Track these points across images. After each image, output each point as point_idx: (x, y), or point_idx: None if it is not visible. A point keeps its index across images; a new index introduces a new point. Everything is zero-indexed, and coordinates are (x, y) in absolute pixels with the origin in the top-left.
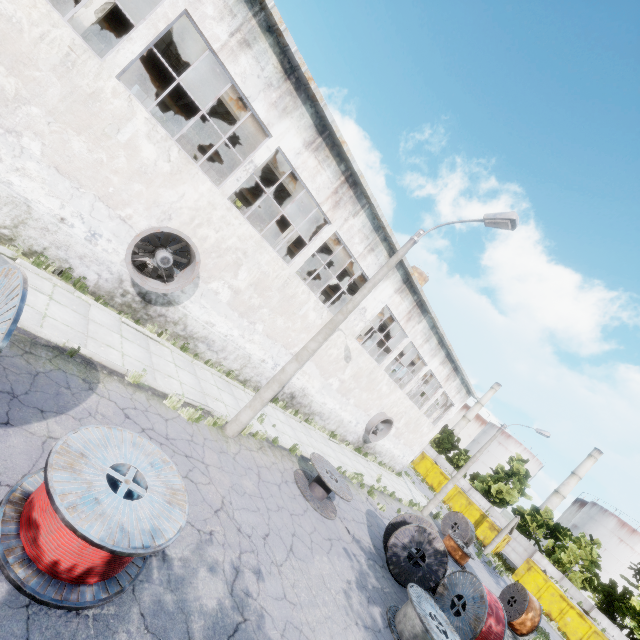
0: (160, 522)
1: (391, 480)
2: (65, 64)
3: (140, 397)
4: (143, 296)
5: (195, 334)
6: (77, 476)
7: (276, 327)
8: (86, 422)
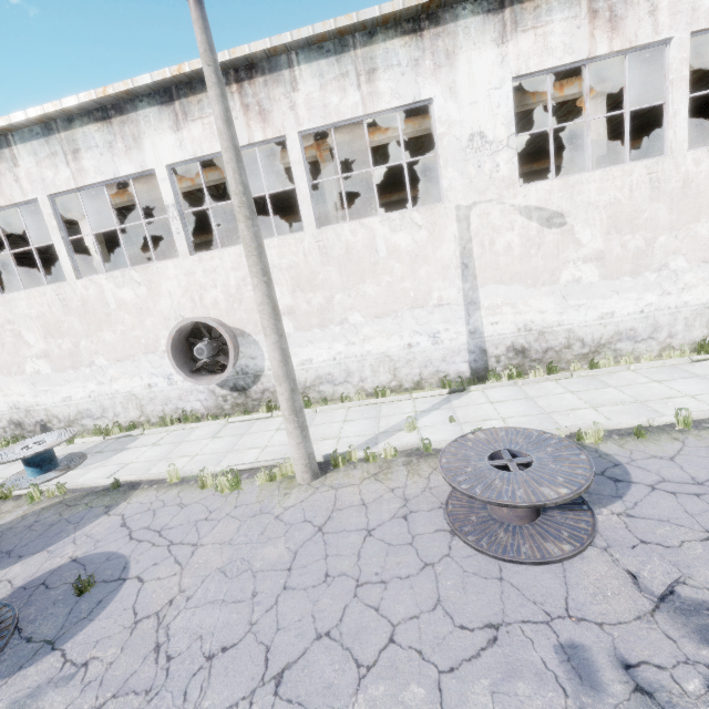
0: None
1: None
2: (65, 305)
3: (170, 494)
4: (236, 389)
5: (306, 383)
6: None
7: (374, 299)
8: (59, 551)
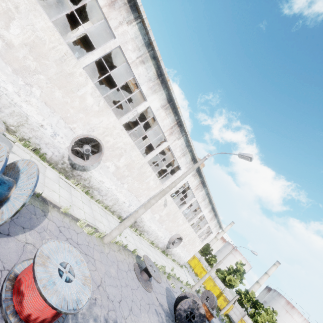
0: (80, 295)
1: (178, 270)
2: (61, 60)
3: (66, 220)
4: (72, 165)
5: (93, 186)
6: (46, 269)
7: (133, 186)
8: (42, 234)
